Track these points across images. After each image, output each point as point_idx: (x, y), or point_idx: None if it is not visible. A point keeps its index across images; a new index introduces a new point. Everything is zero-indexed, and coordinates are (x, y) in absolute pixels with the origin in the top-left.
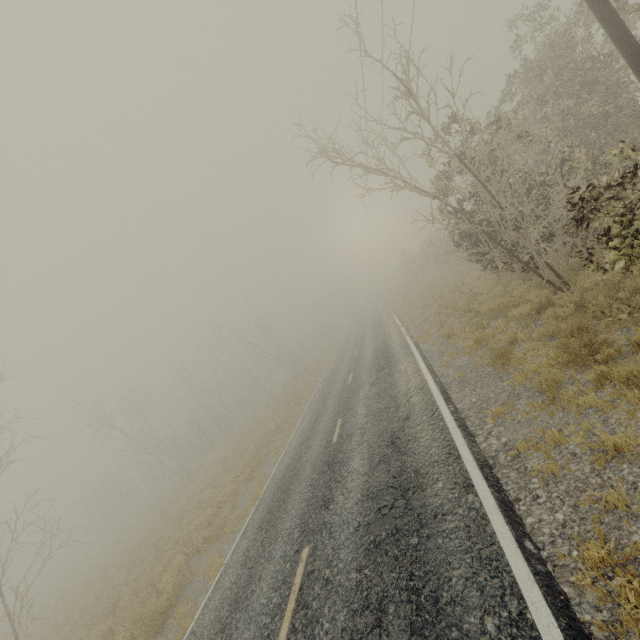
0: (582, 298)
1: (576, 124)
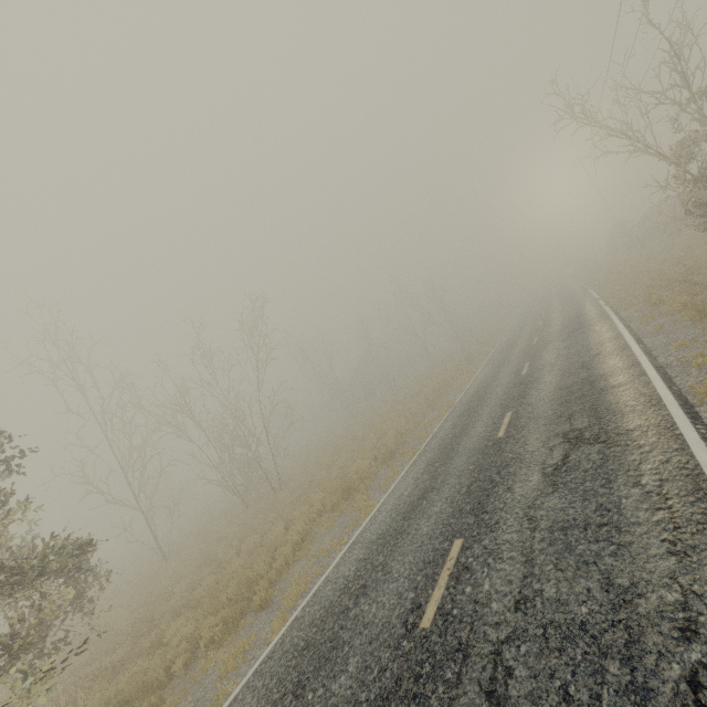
0: None
1: None
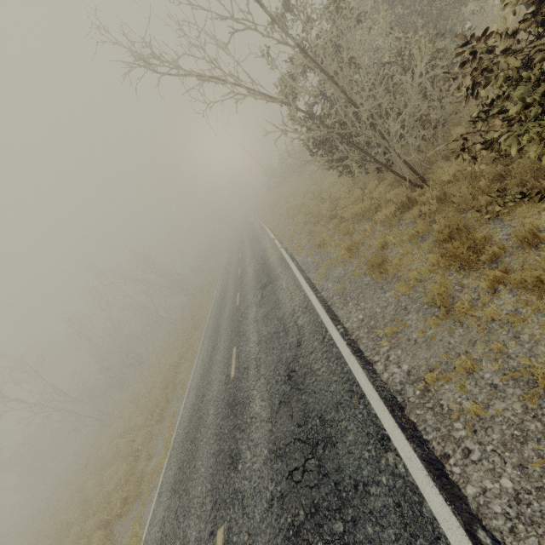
0: (441, 192)
1: (403, 13)
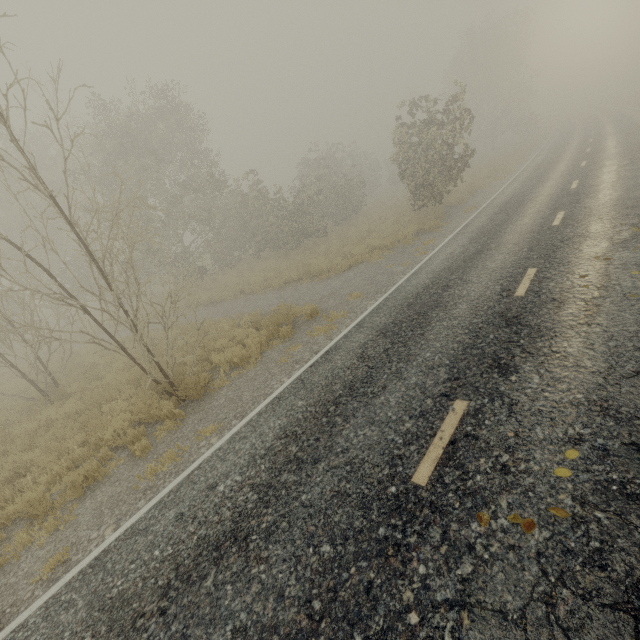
0: None
1: None
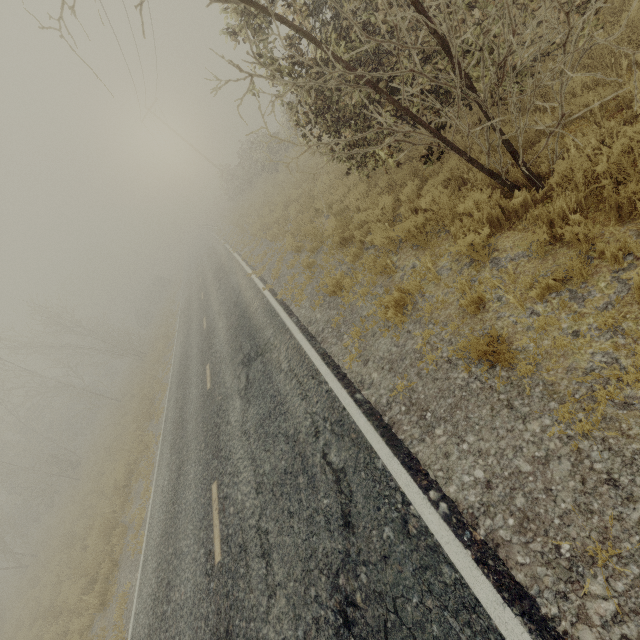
0: (581, 196)
1: None
